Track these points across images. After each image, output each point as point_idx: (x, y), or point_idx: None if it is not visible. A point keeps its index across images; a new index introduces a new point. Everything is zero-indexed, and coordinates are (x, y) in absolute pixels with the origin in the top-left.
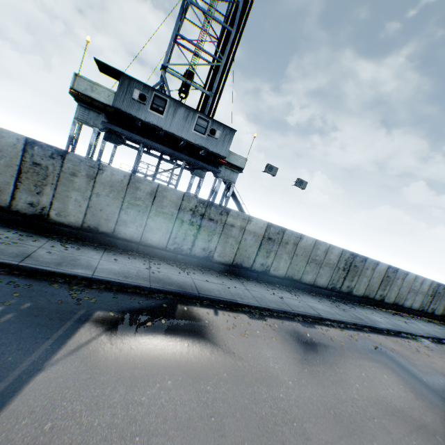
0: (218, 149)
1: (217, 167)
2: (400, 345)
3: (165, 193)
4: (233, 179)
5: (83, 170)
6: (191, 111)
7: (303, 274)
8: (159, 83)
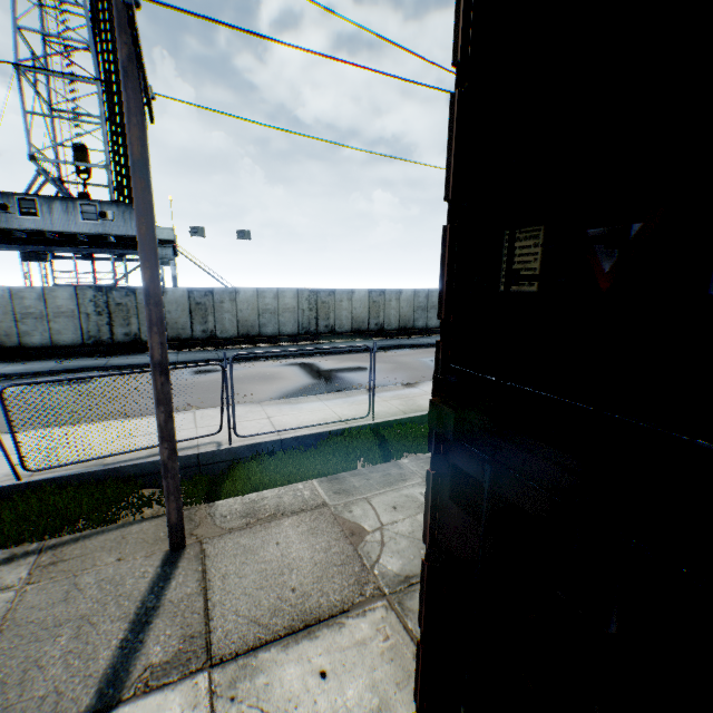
0: (123, 231)
1: None
2: (347, 357)
3: (56, 294)
4: (169, 256)
5: None
6: (70, 201)
7: (261, 328)
8: (37, 177)
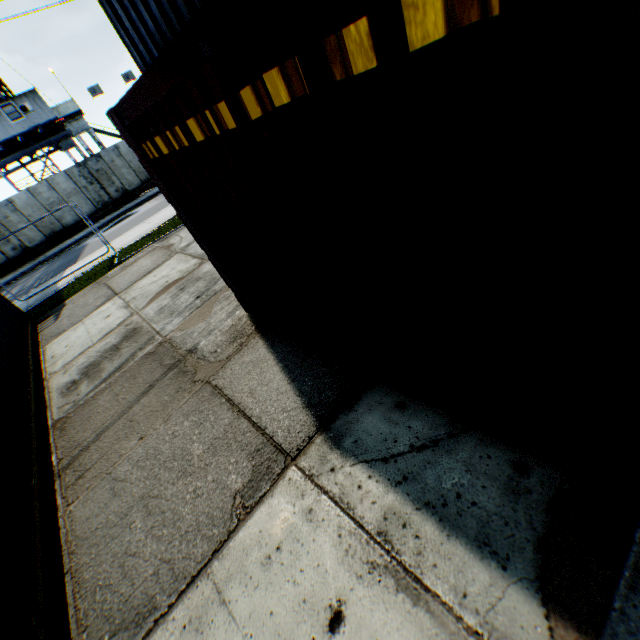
0: (46, 118)
1: (65, 130)
2: None
3: (57, 181)
4: (87, 126)
5: (7, 211)
6: None
7: None
8: None
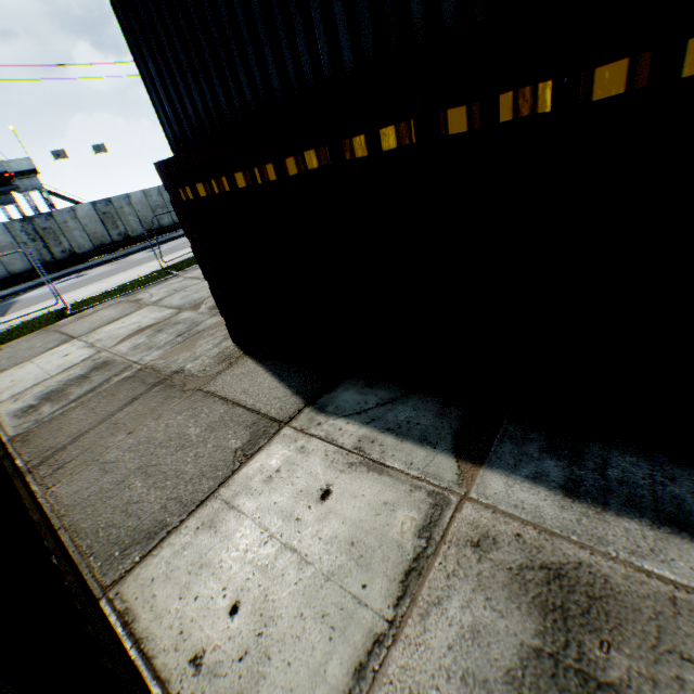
0: None
1: (12, 184)
2: None
3: None
4: (40, 185)
5: None
6: None
7: (160, 222)
8: None
